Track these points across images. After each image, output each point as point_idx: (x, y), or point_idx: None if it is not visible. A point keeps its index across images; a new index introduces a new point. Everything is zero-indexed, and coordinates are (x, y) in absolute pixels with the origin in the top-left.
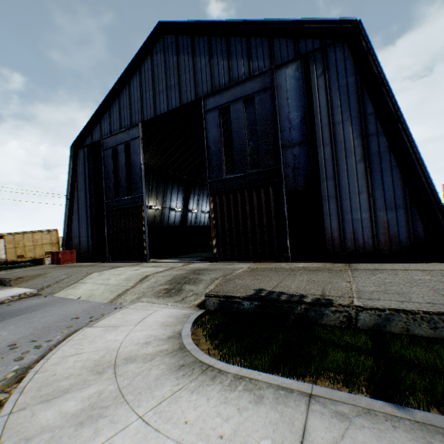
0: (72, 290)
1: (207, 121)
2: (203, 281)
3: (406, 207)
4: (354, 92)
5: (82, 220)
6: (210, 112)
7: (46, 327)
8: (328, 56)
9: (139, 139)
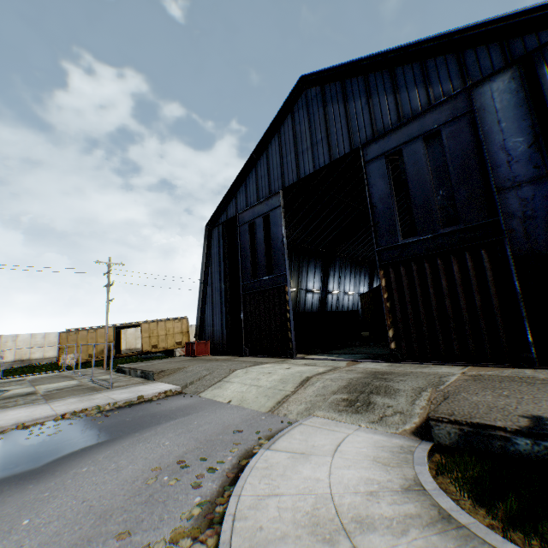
0: (218, 390)
1: (369, 173)
2: (401, 391)
3: None
4: None
5: (215, 306)
6: (373, 161)
7: (208, 439)
8: None
9: (280, 208)
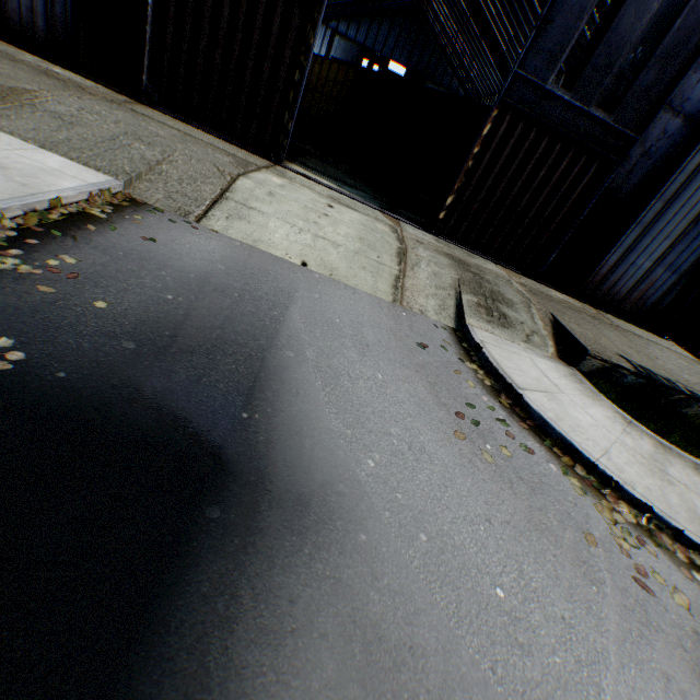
0: (247, 225)
1: None
2: (516, 304)
3: (681, 275)
4: None
5: None
6: None
7: (416, 365)
8: None
9: None
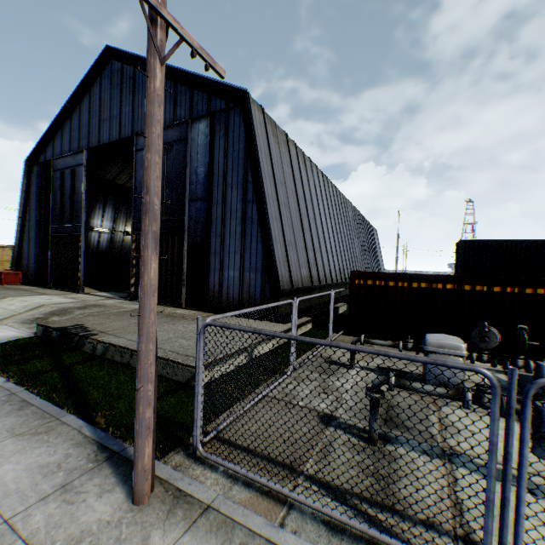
0: None
1: (137, 160)
2: (72, 315)
3: (263, 271)
4: (242, 159)
5: (32, 242)
6: (140, 152)
7: None
8: (229, 119)
9: (83, 166)
